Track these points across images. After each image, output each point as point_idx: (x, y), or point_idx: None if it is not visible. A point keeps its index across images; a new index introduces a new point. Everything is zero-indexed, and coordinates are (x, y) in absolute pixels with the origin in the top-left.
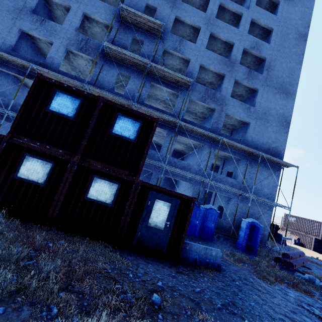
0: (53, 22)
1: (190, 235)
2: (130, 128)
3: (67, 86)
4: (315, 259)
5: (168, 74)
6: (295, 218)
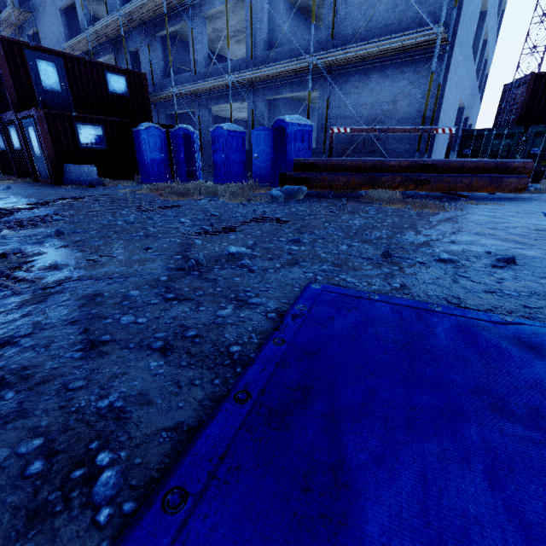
0: None
1: (183, 178)
2: None
3: None
4: None
5: None
6: None
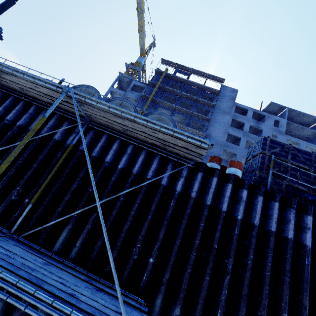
0: None
1: None
2: None
3: None
4: None
5: None
6: None
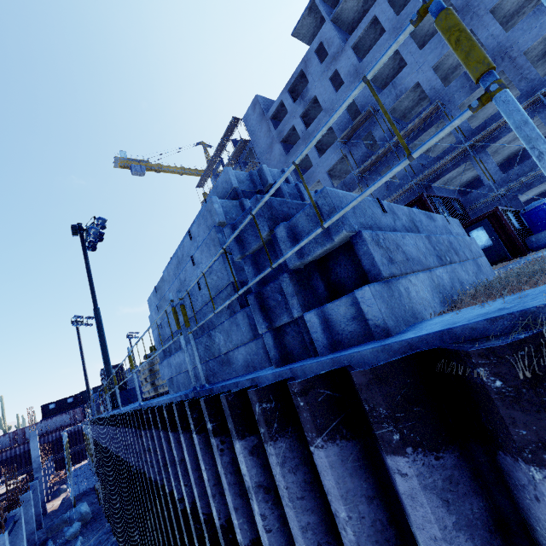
0: None
1: None
2: None
3: None
4: None
5: (412, 127)
6: None
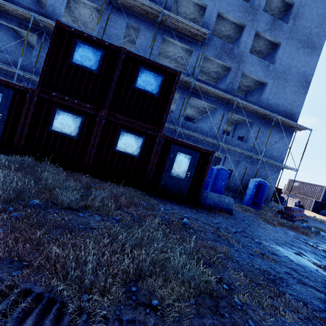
0: None
1: None
2: (152, 82)
3: (87, 35)
4: (312, 217)
5: (182, 24)
6: (298, 183)
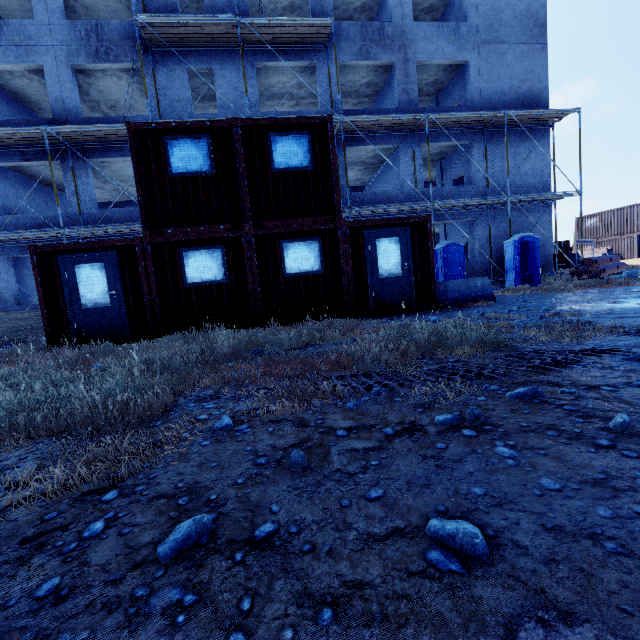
0: (15, 20)
1: None
2: (296, 150)
3: (177, 124)
4: None
5: (280, 29)
6: (596, 217)
